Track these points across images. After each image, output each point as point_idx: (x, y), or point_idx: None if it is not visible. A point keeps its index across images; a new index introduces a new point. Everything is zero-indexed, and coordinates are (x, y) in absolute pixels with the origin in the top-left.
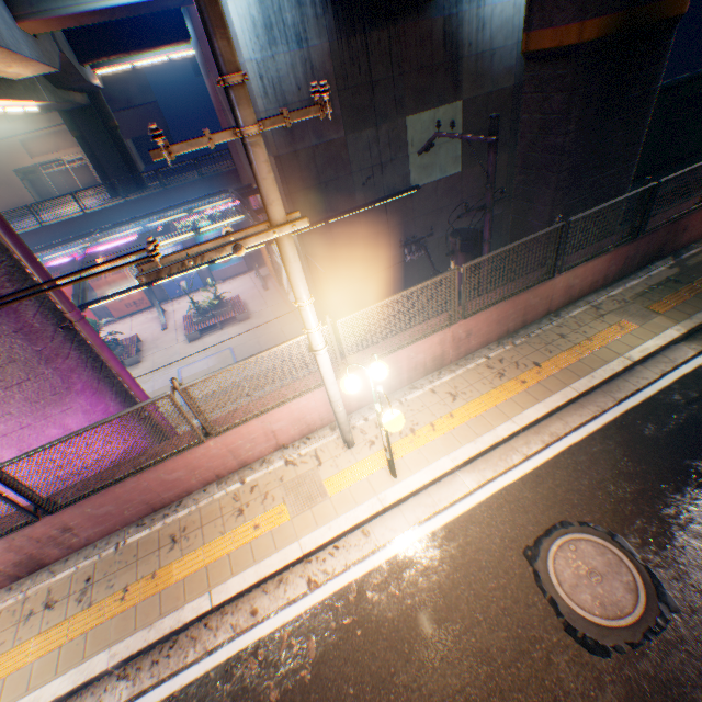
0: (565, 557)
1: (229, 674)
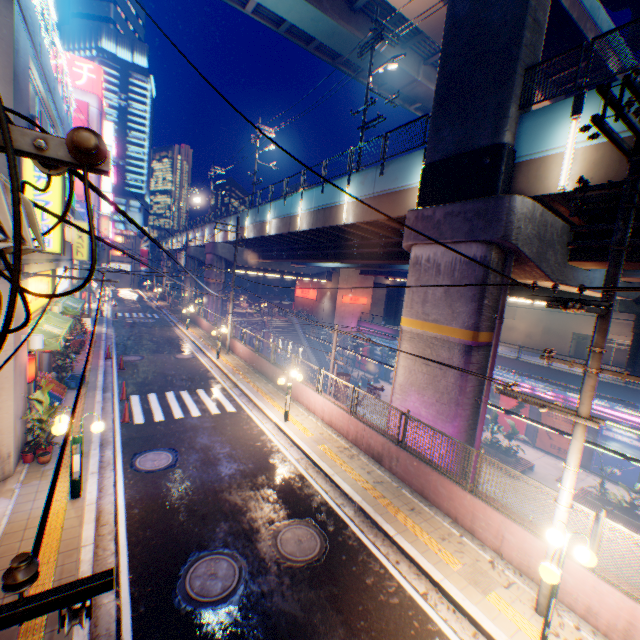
0: None
1: (368, 555)
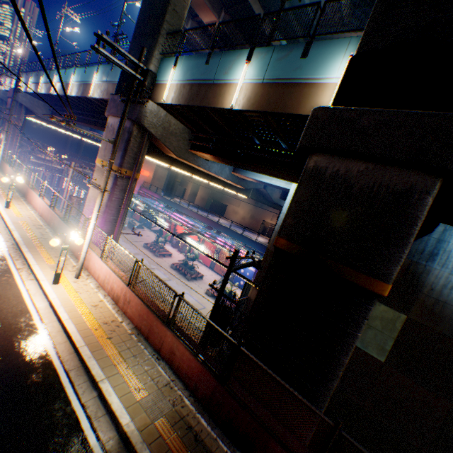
0: None
1: (1, 256)
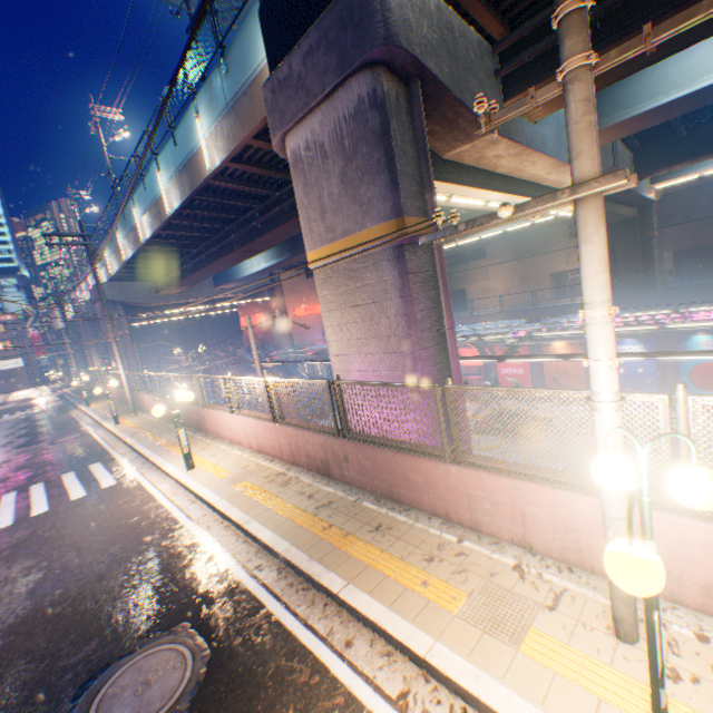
0: None
1: (292, 654)
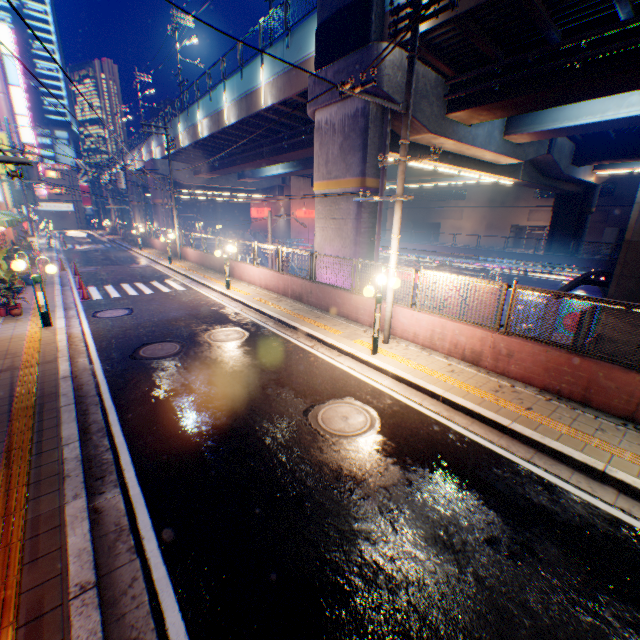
0: (351, 409)
1: (278, 337)
